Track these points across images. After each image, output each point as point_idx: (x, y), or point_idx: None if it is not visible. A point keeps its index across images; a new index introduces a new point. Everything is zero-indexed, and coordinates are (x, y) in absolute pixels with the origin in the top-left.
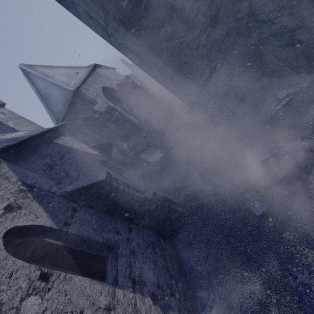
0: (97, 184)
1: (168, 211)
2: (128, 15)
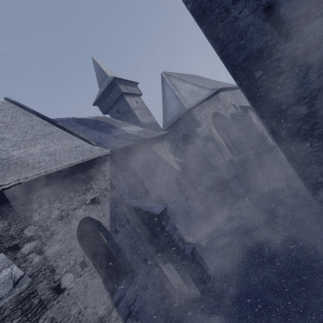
0: (151, 214)
1: (196, 277)
2: (257, 85)
